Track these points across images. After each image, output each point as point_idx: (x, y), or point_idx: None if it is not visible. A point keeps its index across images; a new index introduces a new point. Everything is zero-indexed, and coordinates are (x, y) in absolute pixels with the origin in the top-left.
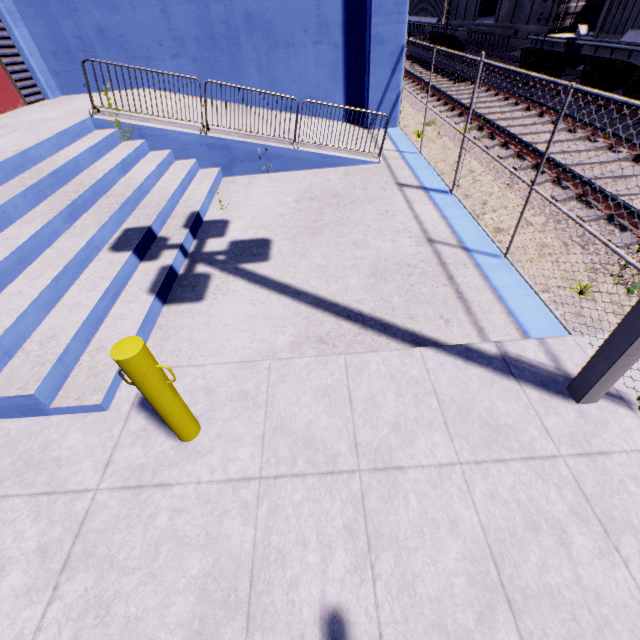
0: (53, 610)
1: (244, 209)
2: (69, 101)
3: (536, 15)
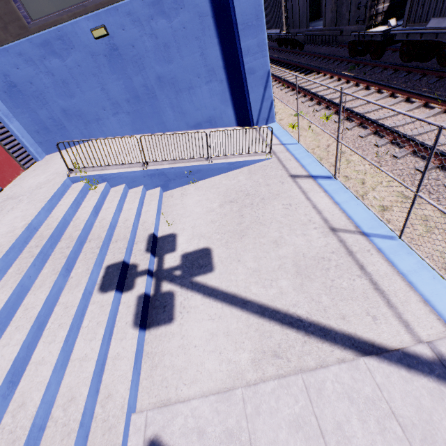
0: None
1: (184, 220)
2: (52, 161)
3: (354, 19)
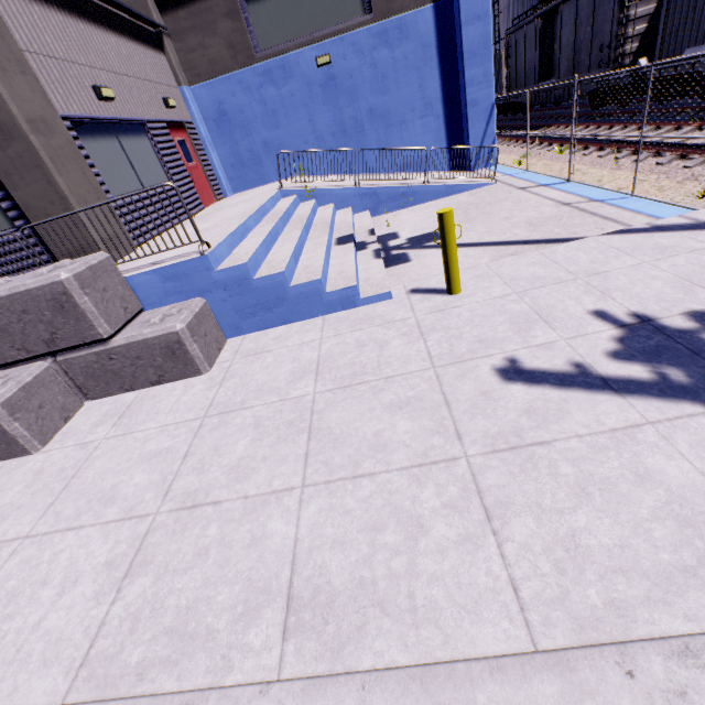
0: (429, 343)
1: (403, 226)
2: (245, 193)
3: (595, 63)
